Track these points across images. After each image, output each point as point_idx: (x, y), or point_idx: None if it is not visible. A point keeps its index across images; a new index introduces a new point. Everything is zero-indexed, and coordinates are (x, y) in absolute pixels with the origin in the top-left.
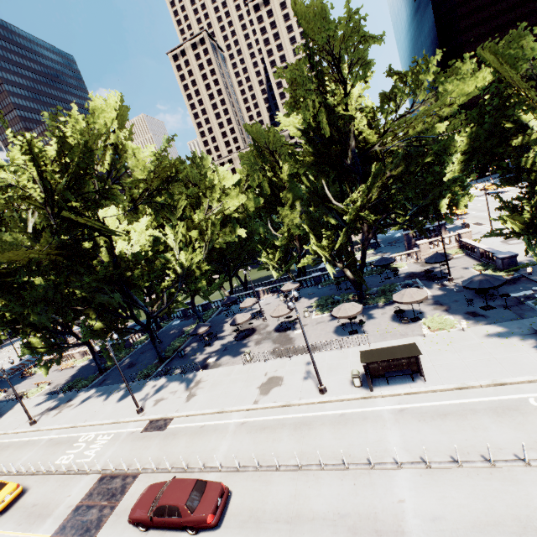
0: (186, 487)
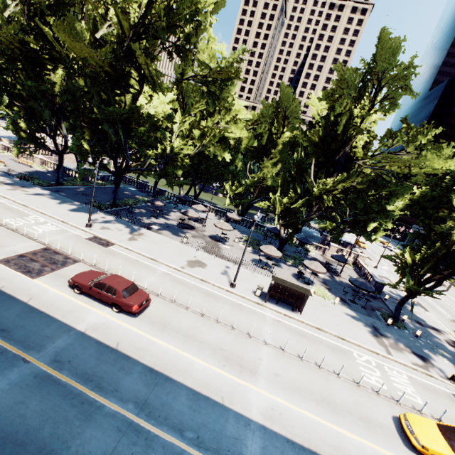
0: (125, 282)
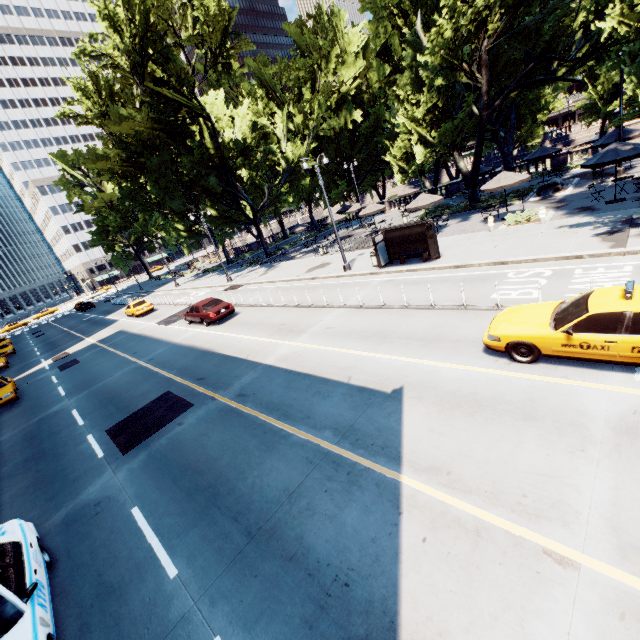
0: (208, 300)
